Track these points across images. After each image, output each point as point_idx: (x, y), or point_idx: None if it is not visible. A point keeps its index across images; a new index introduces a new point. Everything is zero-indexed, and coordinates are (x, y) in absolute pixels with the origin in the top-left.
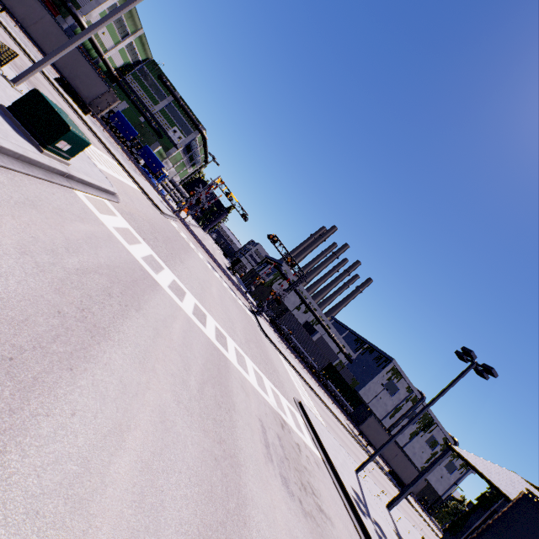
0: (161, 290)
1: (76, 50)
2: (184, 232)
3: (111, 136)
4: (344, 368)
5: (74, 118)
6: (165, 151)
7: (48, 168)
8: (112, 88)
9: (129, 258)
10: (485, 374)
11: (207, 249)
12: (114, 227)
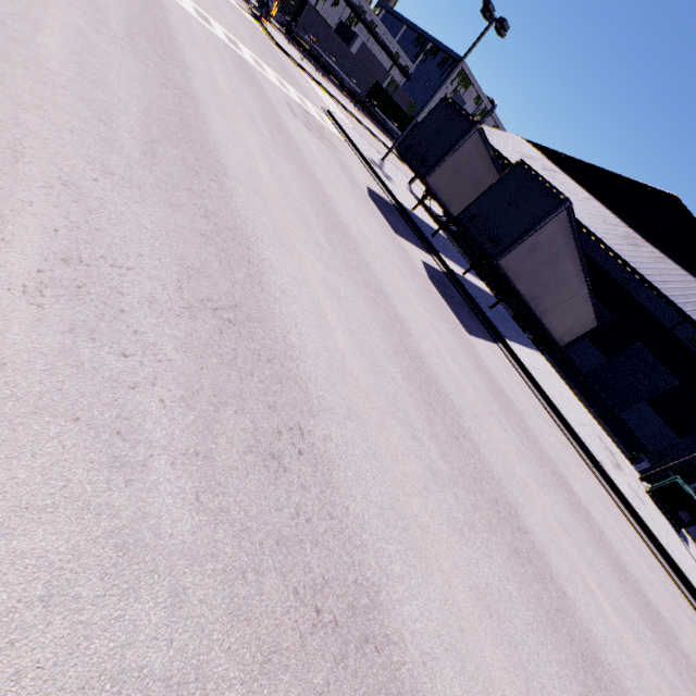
0: None
1: None
2: None
3: None
4: (397, 89)
5: None
6: None
7: None
8: None
9: None
10: (502, 32)
11: None
12: None
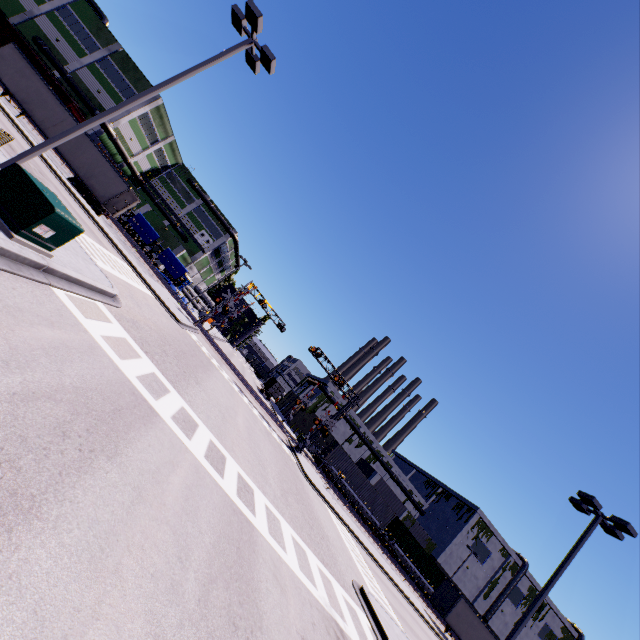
0: (159, 423)
1: (96, 150)
2: (207, 346)
3: (127, 238)
4: (414, 523)
5: (82, 216)
6: (190, 255)
7: (16, 256)
8: (135, 191)
9: (116, 378)
10: (618, 531)
11: (234, 367)
12: (103, 336)
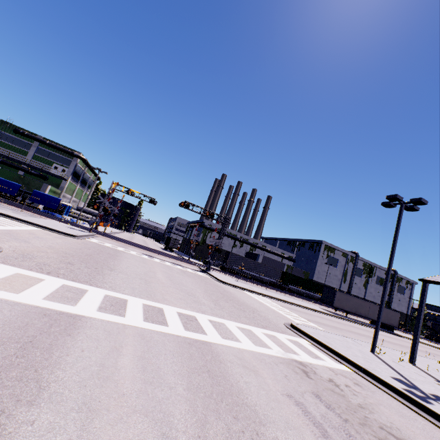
0: (86, 324)
1: None
2: (108, 241)
3: None
4: (293, 269)
5: None
6: (57, 187)
7: None
8: None
9: (15, 314)
10: (415, 207)
11: (137, 244)
12: None
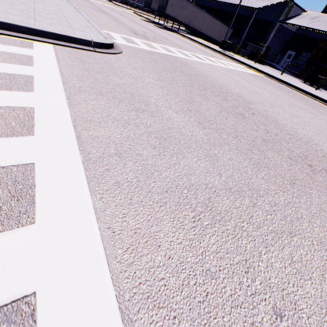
0: None
1: None
2: None
3: None
4: None
5: None
6: None
7: None
8: None
9: None
10: None
11: None
12: None
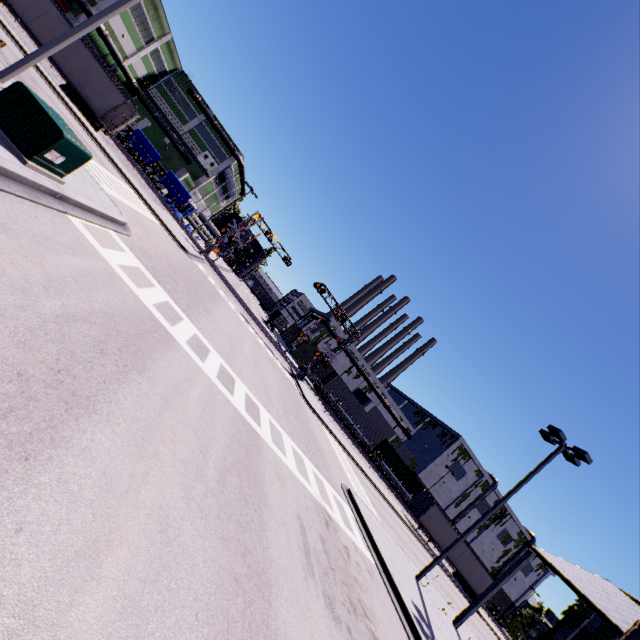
0: (176, 347)
1: (87, 52)
2: (213, 276)
3: (128, 158)
4: (401, 446)
5: (81, 132)
6: (194, 179)
7: (32, 184)
8: (132, 102)
9: (136, 305)
10: (576, 459)
11: (240, 298)
12: (120, 265)
